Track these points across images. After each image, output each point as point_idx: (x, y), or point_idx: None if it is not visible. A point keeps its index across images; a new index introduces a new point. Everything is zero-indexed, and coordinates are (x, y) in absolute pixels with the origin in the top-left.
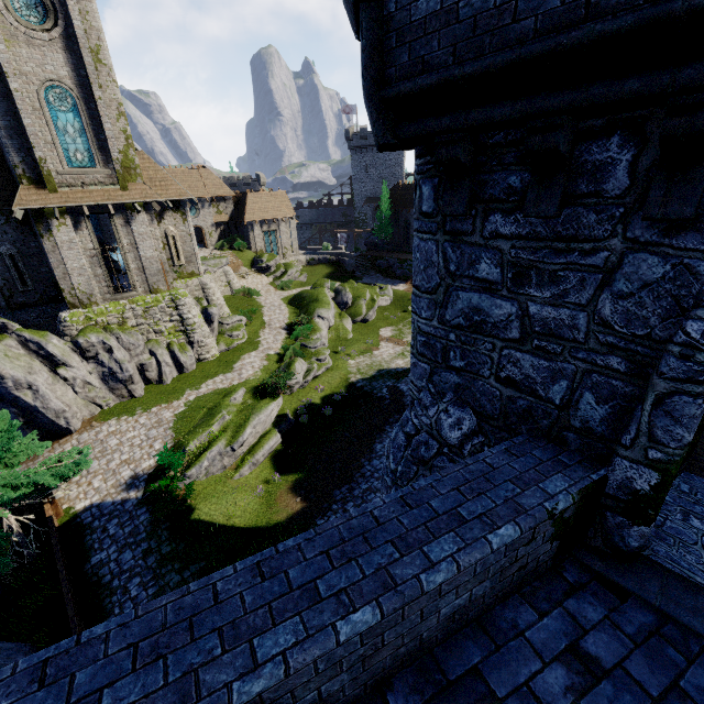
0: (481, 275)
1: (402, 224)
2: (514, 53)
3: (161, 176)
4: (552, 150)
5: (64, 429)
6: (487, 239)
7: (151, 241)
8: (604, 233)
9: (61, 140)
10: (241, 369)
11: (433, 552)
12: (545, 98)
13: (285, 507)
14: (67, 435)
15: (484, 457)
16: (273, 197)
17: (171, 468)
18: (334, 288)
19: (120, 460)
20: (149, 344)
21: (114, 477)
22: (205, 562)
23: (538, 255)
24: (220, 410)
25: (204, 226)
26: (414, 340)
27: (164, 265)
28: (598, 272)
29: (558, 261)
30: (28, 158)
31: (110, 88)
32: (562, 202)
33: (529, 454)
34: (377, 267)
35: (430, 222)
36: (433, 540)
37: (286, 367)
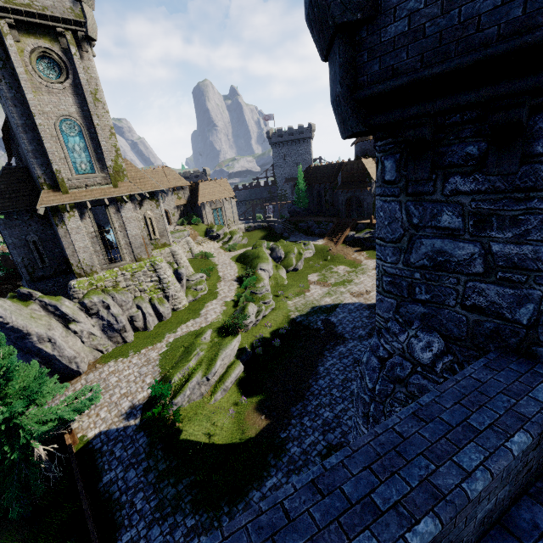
0: (443, 225)
1: (315, 195)
2: (480, 53)
3: (140, 175)
4: (515, 122)
5: (75, 372)
6: (448, 196)
7: (135, 223)
8: None
9: (70, 156)
10: (206, 314)
11: (464, 462)
12: (508, 84)
13: (253, 424)
14: (77, 376)
15: (469, 373)
16: (218, 184)
17: (161, 397)
18: (270, 247)
19: (120, 394)
20: (135, 300)
21: (117, 408)
22: (194, 476)
23: (498, 205)
24: (195, 348)
25: (168, 209)
26: (379, 281)
27: (145, 240)
28: None
29: (518, 208)
30: (47, 171)
31: (104, 117)
32: (520, 162)
33: (507, 368)
34: (300, 229)
35: (393, 188)
36: (459, 451)
37: (241, 310)
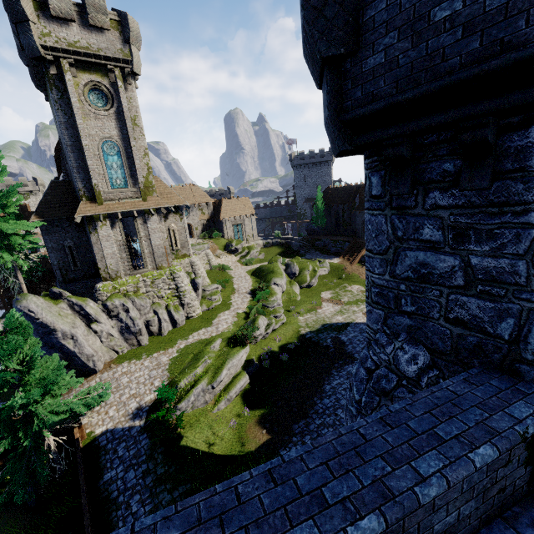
0: (425, 237)
1: (333, 215)
2: (445, 80)
3: (167, 191)
4: (482, 140)
5: (91, 369)
6: (428, 210)
7: (159, 233)
8: (532, 198)
9: (108, 172)
10: (218, 324)
11: (421, 467)
12: (472, 106)
13: (253, 438)
14: (93, 374)
15: (446, 385)
16: (240, 201)
17: (166, 401)
18: (285, 263)
19: (129, 394)
20: (153, 306)
21: (124, 408)
22: (190, 484)
23: (474, 219)
24: (203, 356)
25: (192, 223)
26: (368, 292)
27: (167, 250)
28: (532, 227)
29: (493, 222)
30: (87, 185)
31: (140, 139)
32: (492, 178)
33: (487, 384)
34: (316, 247)
35: (379, 202)
36: (419, 456)
37: (251, 322)
